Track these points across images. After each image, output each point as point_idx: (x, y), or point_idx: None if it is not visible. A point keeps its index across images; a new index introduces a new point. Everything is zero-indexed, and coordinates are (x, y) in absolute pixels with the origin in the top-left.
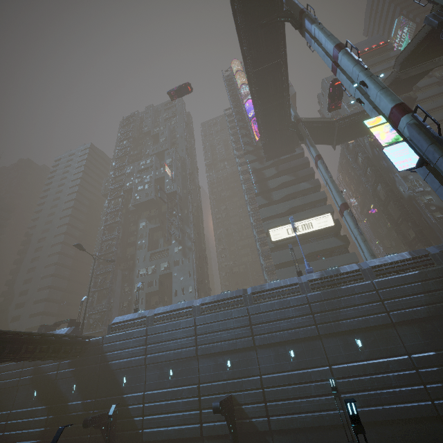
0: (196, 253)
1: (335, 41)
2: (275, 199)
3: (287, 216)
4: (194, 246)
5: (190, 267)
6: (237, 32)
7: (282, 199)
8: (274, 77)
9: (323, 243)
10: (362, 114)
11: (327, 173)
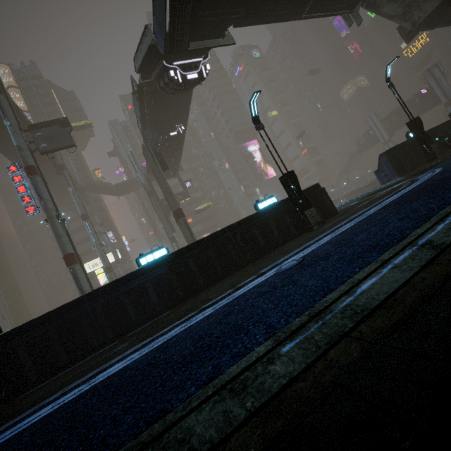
0: (5, 294)
1: (81, 211)
2: (77, 240)
3: (88, 254)
4: (1, 289)
5: (2, 311)
6: (4, 154)
7: (84, 239)
8: (52, 171)
9: (115, 271)
10: (131, 182)
11: (106, 238)
